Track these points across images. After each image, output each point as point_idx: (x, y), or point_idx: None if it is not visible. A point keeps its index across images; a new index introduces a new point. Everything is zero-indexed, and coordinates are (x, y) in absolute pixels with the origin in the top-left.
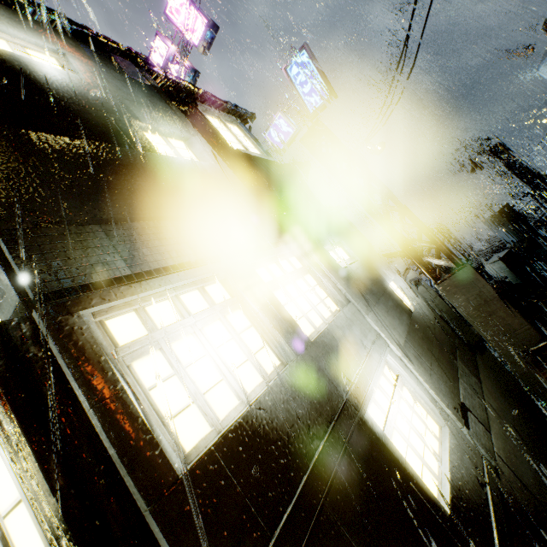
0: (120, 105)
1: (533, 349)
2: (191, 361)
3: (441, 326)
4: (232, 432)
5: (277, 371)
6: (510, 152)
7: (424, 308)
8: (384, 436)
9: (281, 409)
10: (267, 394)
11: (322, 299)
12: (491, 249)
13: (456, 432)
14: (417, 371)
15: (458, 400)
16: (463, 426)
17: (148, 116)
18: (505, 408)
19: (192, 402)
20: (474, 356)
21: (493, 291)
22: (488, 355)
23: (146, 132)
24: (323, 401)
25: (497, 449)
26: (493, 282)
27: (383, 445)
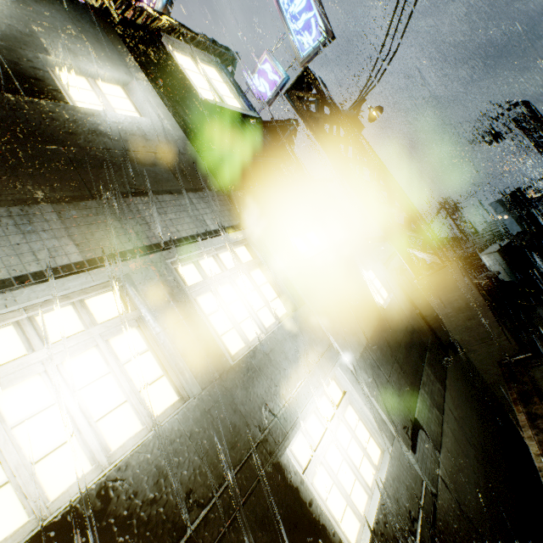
0: (19, 29)
1: (508, 362)
2: (25, 417)
3: (416, 324)
4: (53, 526)
5: (170, 411)
6: (538, 123)
7: (401, 302)
8: (300, 482)
9: (152, 474)
10: (135, 455)
11: (268, 301)
12: (492, 234)
13: (400, 457)
14: (369, 387)
15: (412, 416)
16: (409, 450)
17: (65, 48)
18: (465, 417)
19: (7, 481)
20: (446, 357)
21: (478, 294)
22: (461, 356)
23: (62, 70)
24: (224, 449)
25: (443, 471)
26: (484, 276)
27: (295, 496)
